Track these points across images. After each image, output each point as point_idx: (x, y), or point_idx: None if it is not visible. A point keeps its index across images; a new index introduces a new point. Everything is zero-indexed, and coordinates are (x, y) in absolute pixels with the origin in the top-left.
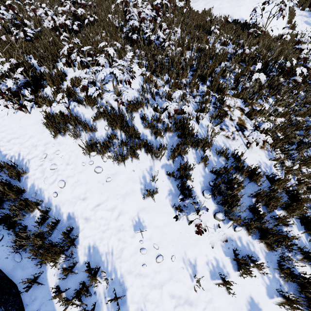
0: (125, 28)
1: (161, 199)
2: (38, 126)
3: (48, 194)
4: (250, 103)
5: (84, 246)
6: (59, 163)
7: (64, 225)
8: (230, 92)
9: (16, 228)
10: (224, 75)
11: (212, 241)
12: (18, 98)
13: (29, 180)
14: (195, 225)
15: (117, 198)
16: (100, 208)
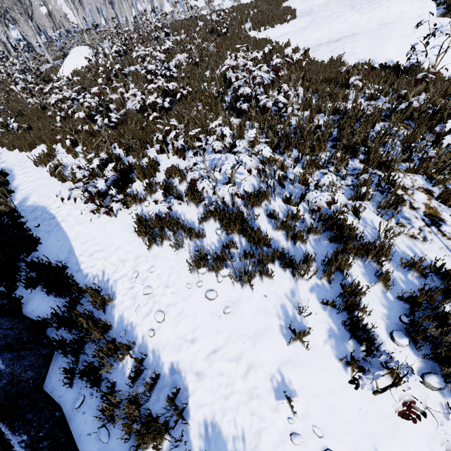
0: (226, 97)
1: (316, 345)
2: (126, 233)
3: (142, 331)
4: (440, 181)
5: (198, 422)
6: (154, 284)
7: (166, 383)
8: (400, 165)
9: (101, 385)
10: (383, 142)
11: (445, 440)
12: (102, 198)
13: (117, 310)
14: (403, 403)
15: (243, 341)
16: (217, 356)
